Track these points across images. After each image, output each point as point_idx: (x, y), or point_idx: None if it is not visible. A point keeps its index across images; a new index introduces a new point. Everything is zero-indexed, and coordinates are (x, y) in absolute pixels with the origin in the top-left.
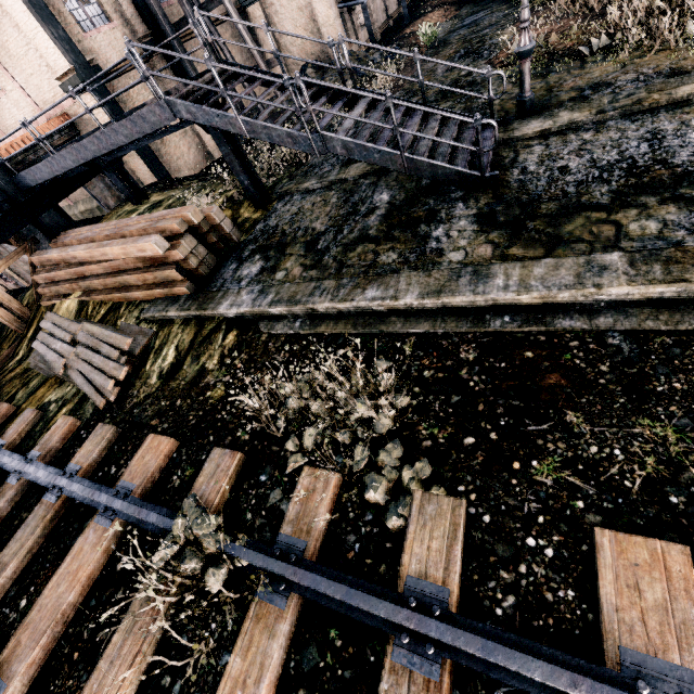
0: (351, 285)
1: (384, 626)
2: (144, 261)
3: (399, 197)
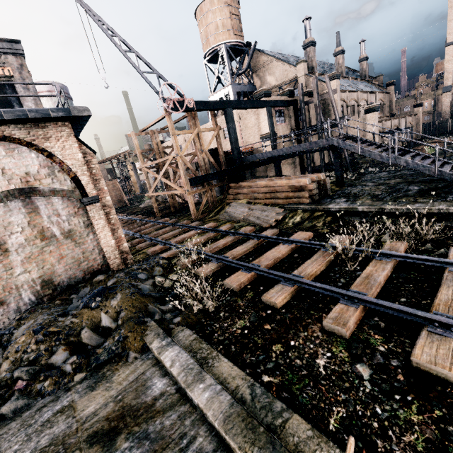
0: (405, 203)
1: (443, 265)
2: (292, 188)
3: (425, 188)
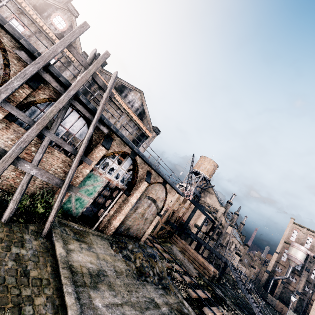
0: None
1: None
2: (203, 265)
3: None
